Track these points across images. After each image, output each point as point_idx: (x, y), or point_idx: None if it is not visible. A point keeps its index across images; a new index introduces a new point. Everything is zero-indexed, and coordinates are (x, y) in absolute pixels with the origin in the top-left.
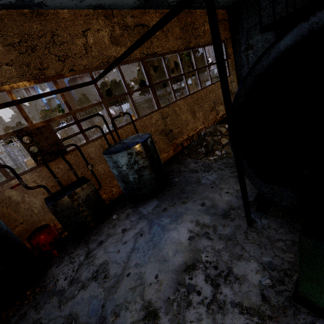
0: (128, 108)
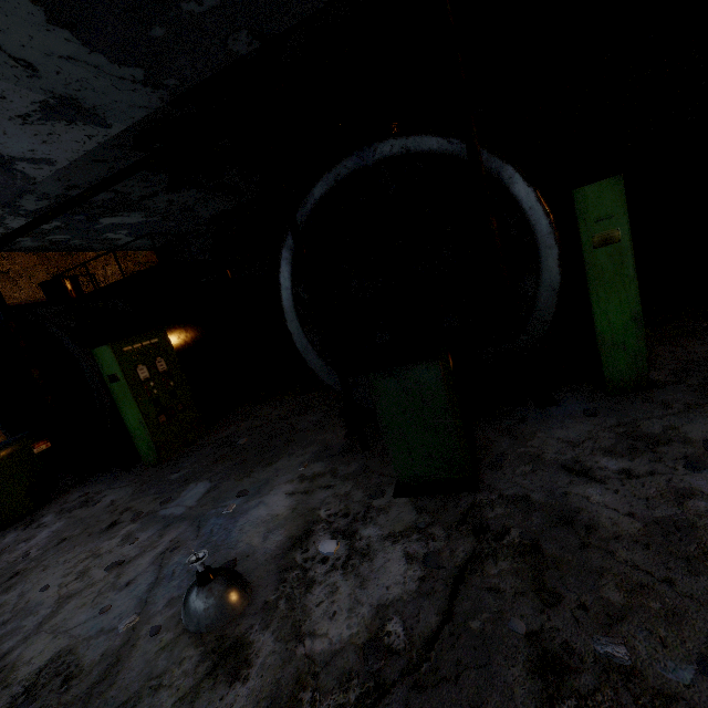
0: None
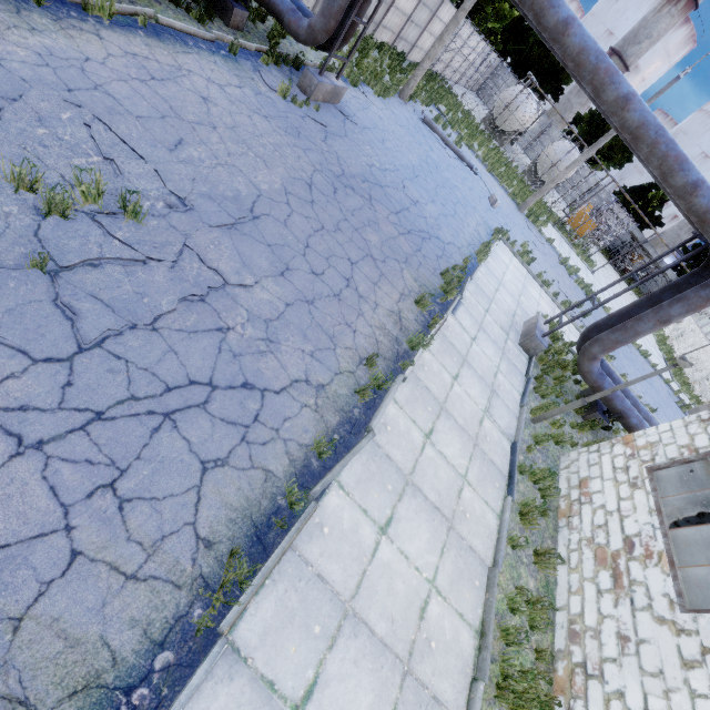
0: (542, 129)
